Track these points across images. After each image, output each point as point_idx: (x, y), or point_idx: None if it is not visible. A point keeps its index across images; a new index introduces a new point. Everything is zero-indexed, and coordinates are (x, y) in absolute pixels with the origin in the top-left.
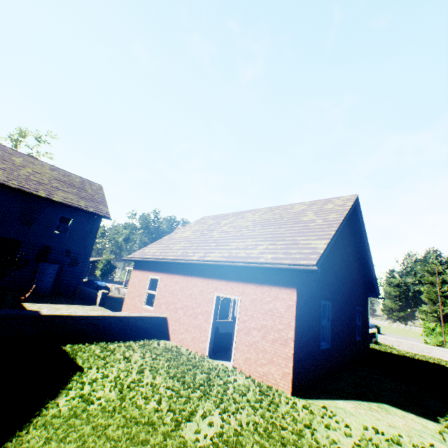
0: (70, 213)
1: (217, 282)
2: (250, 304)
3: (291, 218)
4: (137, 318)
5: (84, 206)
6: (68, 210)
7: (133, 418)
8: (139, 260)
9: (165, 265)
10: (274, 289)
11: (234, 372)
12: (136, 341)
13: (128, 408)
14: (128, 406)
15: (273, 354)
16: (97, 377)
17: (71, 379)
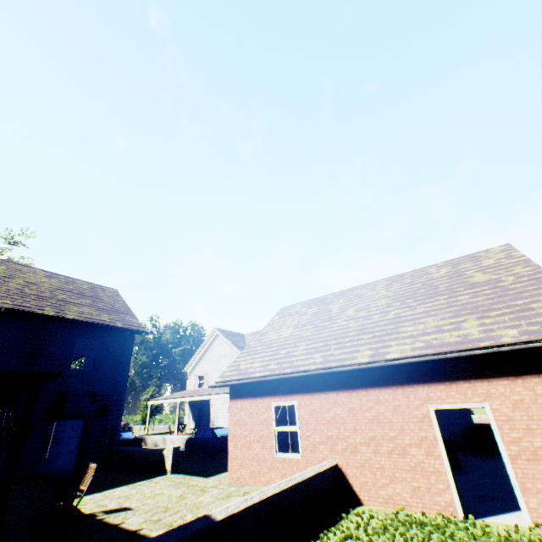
0: (91, 335)
1: (424, 388)
2: (512, 410)
3: (451, 283)
4: (313, 479)
5: (108, 320)
6: (89, 330)
7: None
8: (247, 383)
9: (299, 381)
10: None
11: None
12: (333, 522)
13: None
14: None
15: None
16: None
17: None
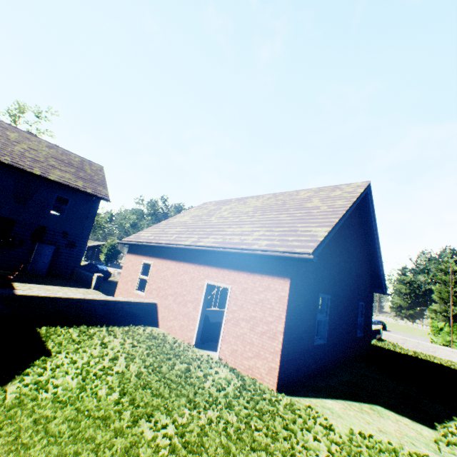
0: (67, 194)
1: (208, 269)
2: (240, 293)
3: (294, 205)
4: (124, 303)
5: (82, 186)
6: (65, 190)
7: (87, 410)
8: (133, 244)
9: (158, 250)
10: (266, 278)
11: (219, 363)
12: (121, 326)
13: (85, 399)
14: (85, 396)
15: (260, 347)
16: (63, 363)
17: (31, 364)
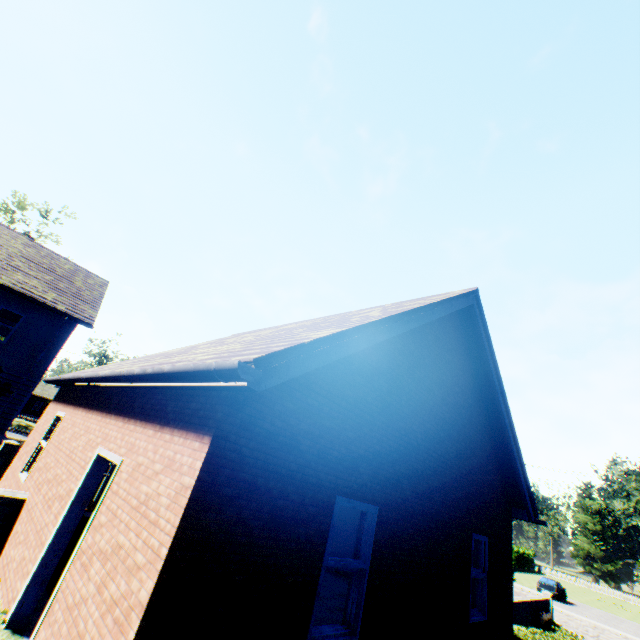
0: (20, 307)
1: (113, 422)
2: (127, 478)
3: (337, 319)
4: None
5: (51, 299)
6: (20, 301)
7: None
8: (54, 381)
9: (81, 390)
10: (176, 439)
11: None
12: None
13: None
14: None
15: None
16: None
17: None
